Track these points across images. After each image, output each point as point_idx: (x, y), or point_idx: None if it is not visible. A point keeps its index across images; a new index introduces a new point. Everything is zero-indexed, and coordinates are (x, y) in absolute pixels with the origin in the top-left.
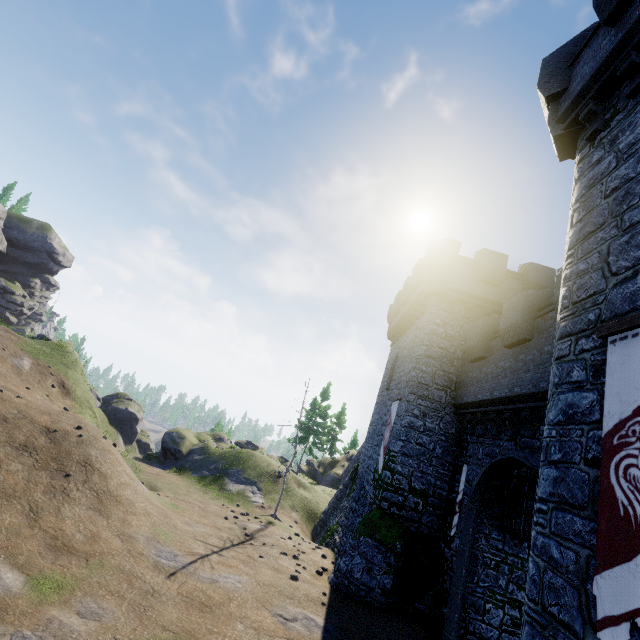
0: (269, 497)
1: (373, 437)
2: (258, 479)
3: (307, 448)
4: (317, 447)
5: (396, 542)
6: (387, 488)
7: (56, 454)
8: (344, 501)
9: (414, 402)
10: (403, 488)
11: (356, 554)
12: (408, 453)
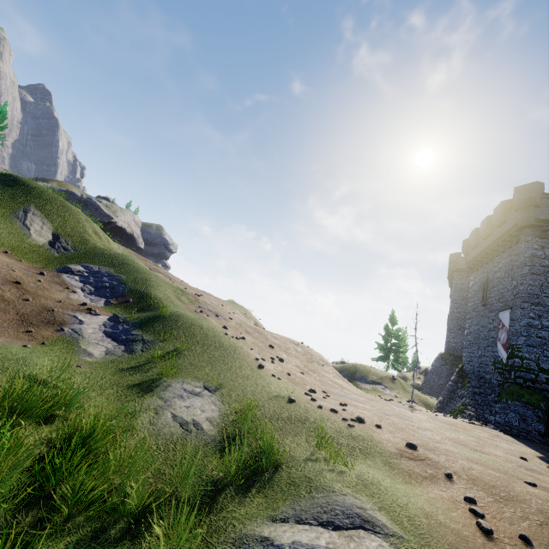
0: (395, 392)
1: (478, 342)
2: (381, 381)
3: (389, 364)
4: (399, 362)
5: (539, 403)
6: (519, 369)
7: (309, 355)
8: (460, 391)
9: (528, 308)
10: (533, 369)
11: (508, 412)
12: (531, 344)
